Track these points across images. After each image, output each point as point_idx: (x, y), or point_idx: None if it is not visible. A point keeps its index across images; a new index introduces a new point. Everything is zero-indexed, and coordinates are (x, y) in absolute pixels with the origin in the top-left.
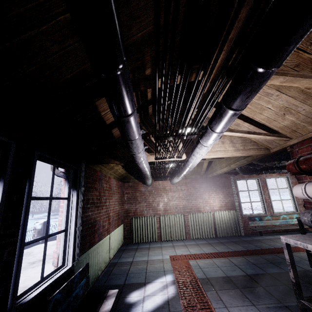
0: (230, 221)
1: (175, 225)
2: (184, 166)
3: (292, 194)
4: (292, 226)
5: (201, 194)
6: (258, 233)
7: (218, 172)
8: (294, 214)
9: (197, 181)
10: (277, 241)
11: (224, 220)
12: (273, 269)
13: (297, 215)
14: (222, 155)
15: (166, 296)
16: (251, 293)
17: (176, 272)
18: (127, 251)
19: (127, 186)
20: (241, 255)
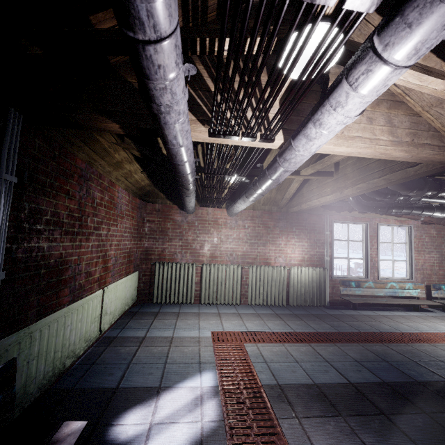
0: (312, 283)
1: (226, 281)
2: (271, 168)
3: (411, 253)
4: (402, 300)
5: (275, 238)
6: (349, 304)
7: (313, 203)
8: (407, 283)
9: (271, 216)
10: (380, 320)
11: (304, 281)
12: (391, 374)
13: (411, 285)
14: (363, 148)
15: (199, 426)
16: (369, 431)
17: (221, 368)
18: (139, 317)
19: (152, 209)
20: (331, 340)
